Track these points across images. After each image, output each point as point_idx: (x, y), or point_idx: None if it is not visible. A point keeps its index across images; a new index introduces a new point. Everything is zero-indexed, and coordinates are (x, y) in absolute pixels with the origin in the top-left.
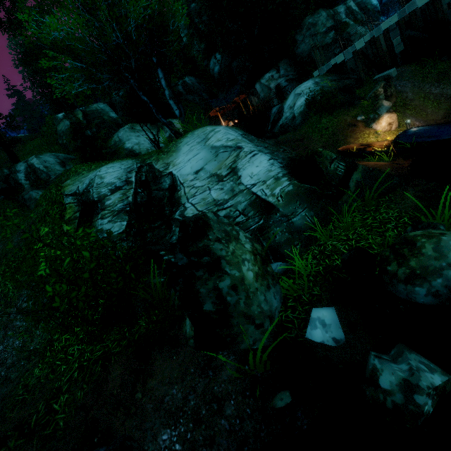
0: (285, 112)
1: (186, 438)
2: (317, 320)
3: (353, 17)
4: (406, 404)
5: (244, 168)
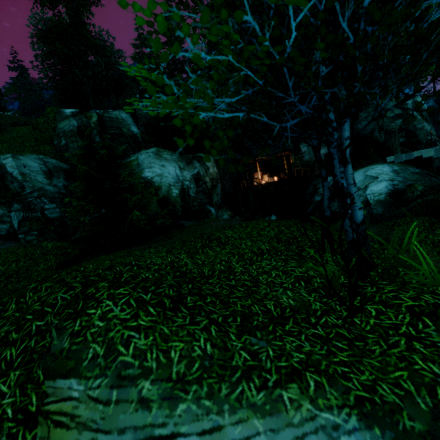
0: None
1: None
2: None
3: (419, 112)
4: None
5: None
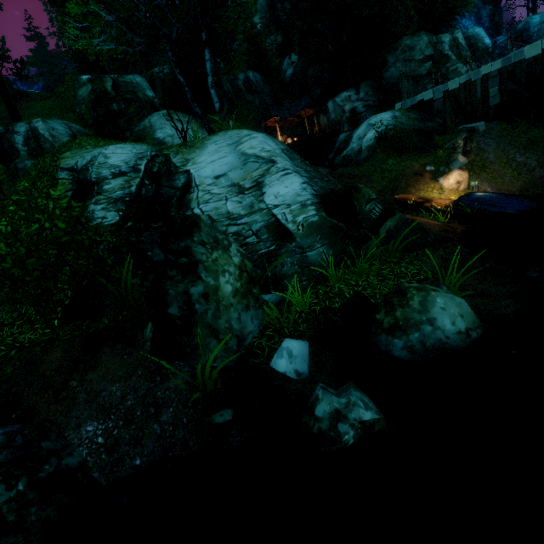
0: (353, 142)
1: (112, 434)
2: (285, 350)
3: (457, 52)
4: (329, 431)
5: (271, 185)
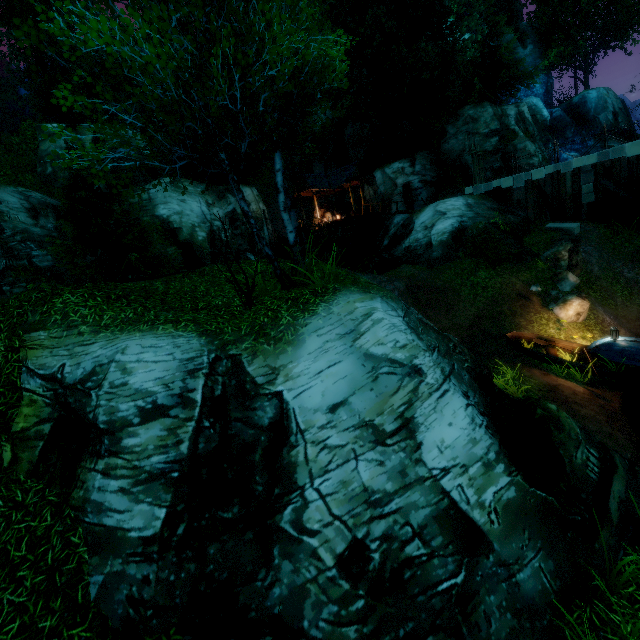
0: (416, 230)
1: None
2: None
3: (524, 127)
4: None
5: (427, 424)
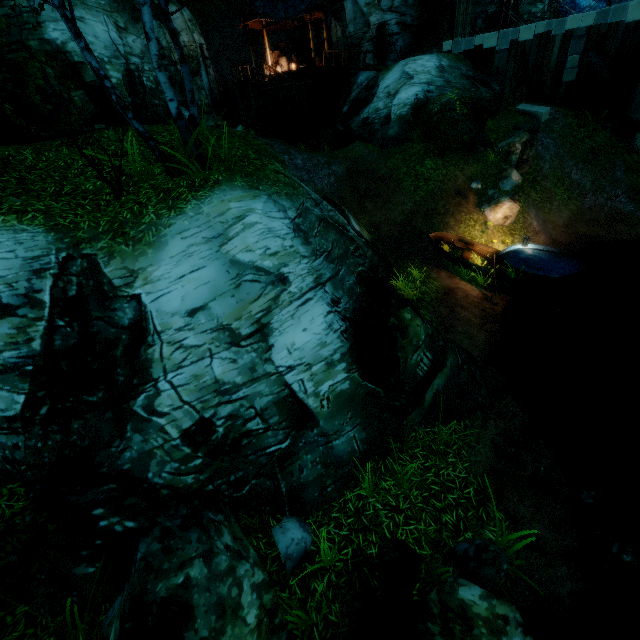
0: (378, 97)
1: None
2: None
3: None
4: None
5: (282, 329)
